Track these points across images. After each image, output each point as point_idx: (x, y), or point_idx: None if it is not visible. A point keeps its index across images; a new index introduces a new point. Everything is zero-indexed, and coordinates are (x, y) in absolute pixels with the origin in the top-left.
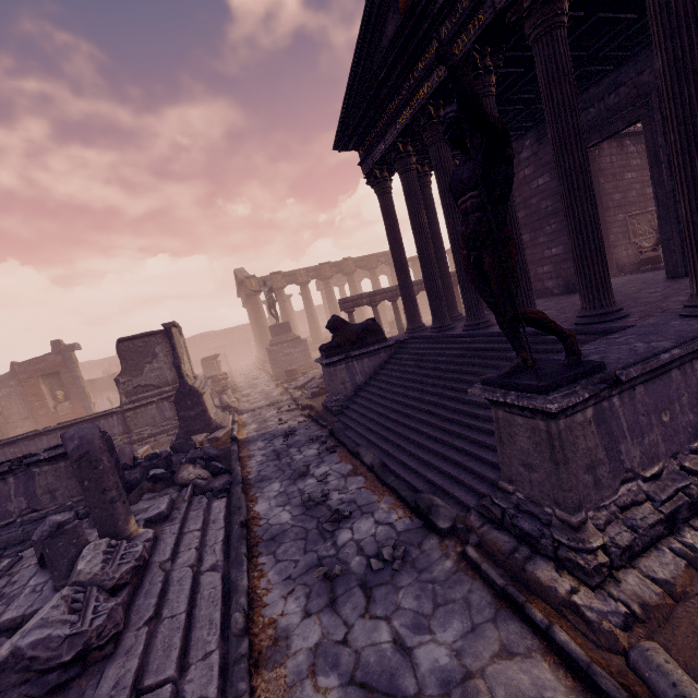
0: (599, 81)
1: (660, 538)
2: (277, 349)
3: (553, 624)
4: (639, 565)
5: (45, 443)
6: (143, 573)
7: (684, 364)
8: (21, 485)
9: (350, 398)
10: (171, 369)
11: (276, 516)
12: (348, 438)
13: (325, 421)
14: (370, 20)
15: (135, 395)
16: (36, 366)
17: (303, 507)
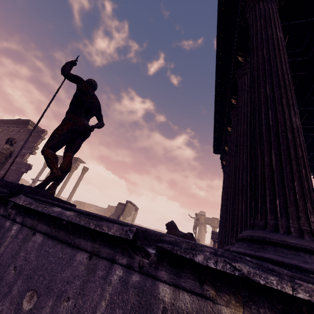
0: None
1: None
2: None
3: None
4: None
5: None
6: None
7: (100, 258)
8: None
9: None
10: None
11: None
12: None
13: None
14: None
15: None
16: (112, 208)
17: None
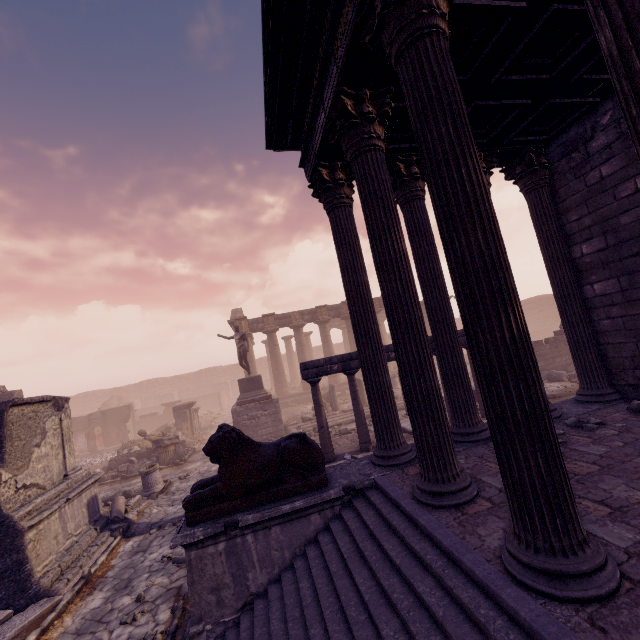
0: None
1: None
2: (241, 410)
3: None
4: None
5: None
6: None
7: None
8: None
9: (224, 634)
10: None
11: None
12: None
13: None
14: None
15: None
16: None
17: None
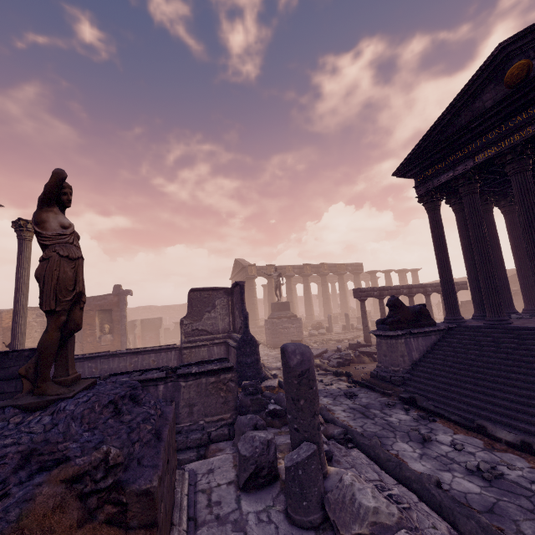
0: None
1: None
2: (278, 322)
3: None
4: None
5: (115, 363)
6: None
7: None
8: (167, 394)
9: (409, 371)
10: (223, 320)
11: (454, 482)
12: (442, 410)
13: (386, 389)
14: (468, 90)
15: (192, 336)
16: (97, 302)
17: (479, 477)
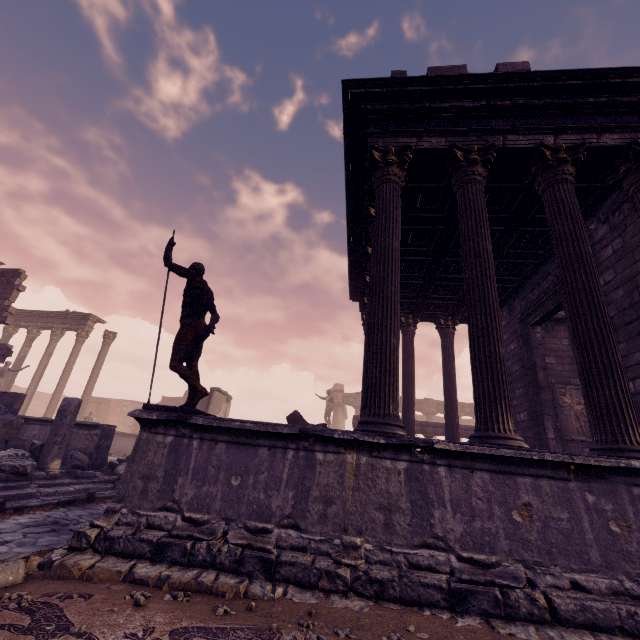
0: (537, 270)
1: (142, 556)
2: None
3: (34, 552)
4: (107, 558)
5: (124, 442)
6: (22, 480)
7: (277, 448)
8: None
9: None
10: None
11: None
12: None
13: None
14: None
15: None
16: (171, 403)
17: None
